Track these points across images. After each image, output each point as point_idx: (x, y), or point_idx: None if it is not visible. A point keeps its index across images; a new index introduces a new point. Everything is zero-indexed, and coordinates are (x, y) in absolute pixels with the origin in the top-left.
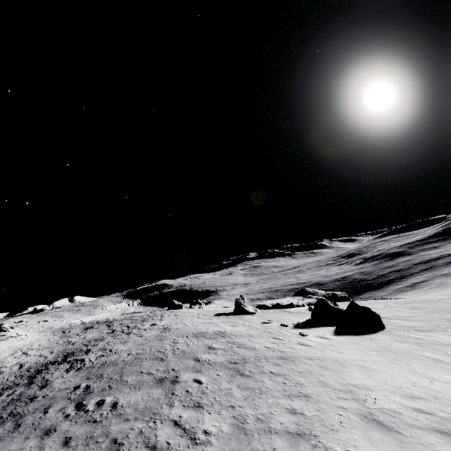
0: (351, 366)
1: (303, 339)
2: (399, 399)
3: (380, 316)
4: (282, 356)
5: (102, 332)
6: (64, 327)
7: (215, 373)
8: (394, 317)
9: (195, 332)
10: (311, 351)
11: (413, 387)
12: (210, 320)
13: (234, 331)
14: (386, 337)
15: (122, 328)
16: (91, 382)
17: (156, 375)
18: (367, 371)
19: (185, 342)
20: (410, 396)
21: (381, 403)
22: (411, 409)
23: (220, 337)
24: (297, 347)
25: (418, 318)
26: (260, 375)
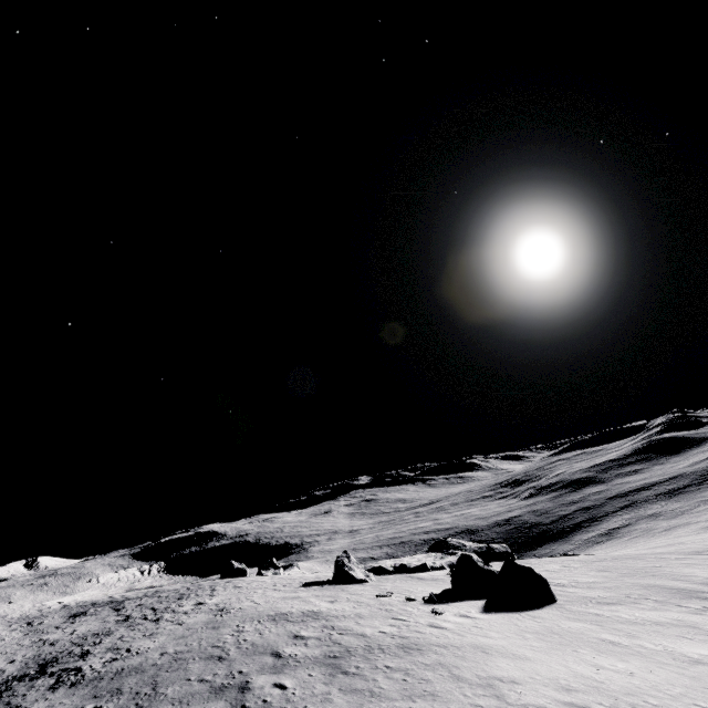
0: (498, 654)
1: (436, 619)
2: (551, 693)
3: (553, 583)
4: (404, 643)
5: (106, 621)
6: (29, 614)
7: (307, 673)
8: (572, 584)
9: (272, 614)
10: (445, 636)
11: (572, 677)
12: (295, 593)
13: (333, 610)
14: (555, 613)
15: (144, 612)
16: (104, 702)
17: (214, 682)
18: (518, 659)
19: (257, 630)
20: (566, 688)
21: (528, 698)
22: (563, 703)
23: (313, 619)
24: (427, 630)
25: (604, 585)
26: (371, 672)
